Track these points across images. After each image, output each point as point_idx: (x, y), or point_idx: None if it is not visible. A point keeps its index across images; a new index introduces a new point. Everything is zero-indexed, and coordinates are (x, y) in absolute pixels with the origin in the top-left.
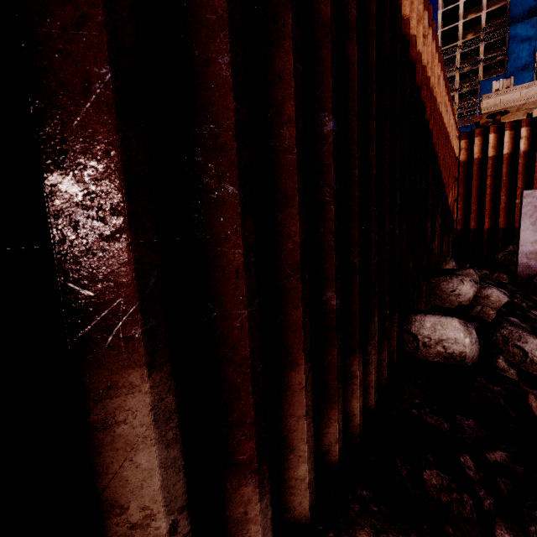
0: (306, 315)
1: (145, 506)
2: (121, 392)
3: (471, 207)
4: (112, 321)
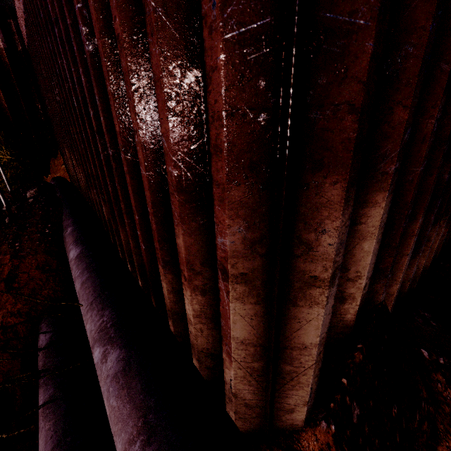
0: (434, 182)
1: (358, 271)
2: (368, 205)
3: None
4: (378, 161)
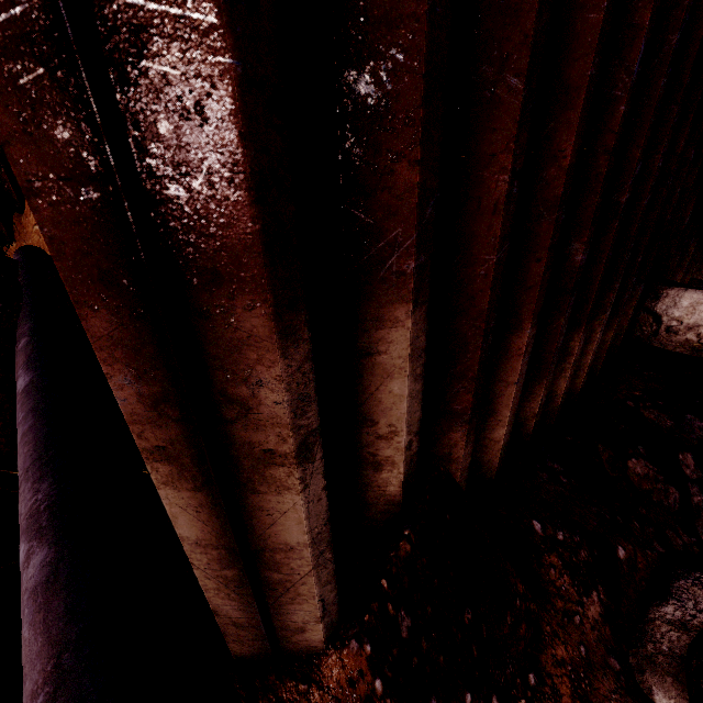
0: (547, 271)
1: (391, 424)
2: (386, 325)
3: None
4: (387, 254)
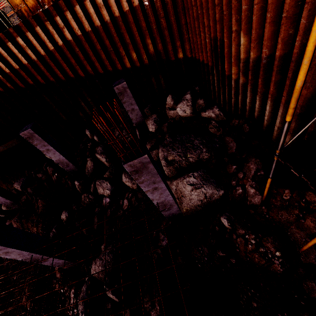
0: None
1: None
2: None
3: (193, 39)
4: None
